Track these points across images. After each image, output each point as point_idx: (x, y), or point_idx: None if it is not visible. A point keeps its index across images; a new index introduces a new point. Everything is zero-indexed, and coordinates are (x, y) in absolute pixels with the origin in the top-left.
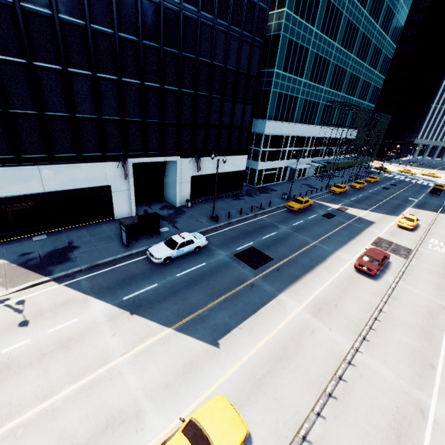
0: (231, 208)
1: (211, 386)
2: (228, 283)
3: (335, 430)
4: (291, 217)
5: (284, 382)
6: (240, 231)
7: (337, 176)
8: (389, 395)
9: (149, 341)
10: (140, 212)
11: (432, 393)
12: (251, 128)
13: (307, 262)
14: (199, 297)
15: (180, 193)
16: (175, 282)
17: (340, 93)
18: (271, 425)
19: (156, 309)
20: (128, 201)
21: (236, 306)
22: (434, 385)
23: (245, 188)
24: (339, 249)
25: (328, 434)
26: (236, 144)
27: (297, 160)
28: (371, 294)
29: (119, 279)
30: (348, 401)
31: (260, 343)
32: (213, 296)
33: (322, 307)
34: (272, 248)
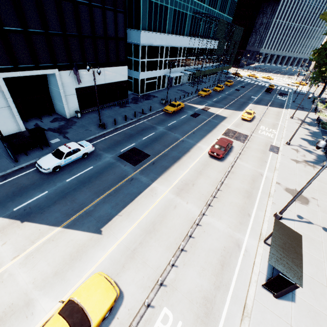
0: (118, 116)
1: (93, 265)
2: (112, 180)
3: (183, 273)
4: (167, 119)
5: (150, 248)
6: (124, 135)
7: (205, 81)
8: (221, 240)
9: (39, 241)
10: (31, 126)
11: (246, 233)
12: (126, 39)
13: (176, 154)
14: (87, 196)
15: (68, 105)
16: (65, 187)
17: (204, 5)
18: (139, 282)
19: (46, 213)
20: (13, 117)
21: (117, 198)
22: (248, 227)
23: (131, 96)
24: (200, 141)
25: (178, 276)
26: (115, 55)
27: (170, 69)
28: (218, 172)
29: (9, 192)
30: (193, 251)
31: (135, 223)
32: (98, 193)
33: (184, 187)
34: (150, 146)
